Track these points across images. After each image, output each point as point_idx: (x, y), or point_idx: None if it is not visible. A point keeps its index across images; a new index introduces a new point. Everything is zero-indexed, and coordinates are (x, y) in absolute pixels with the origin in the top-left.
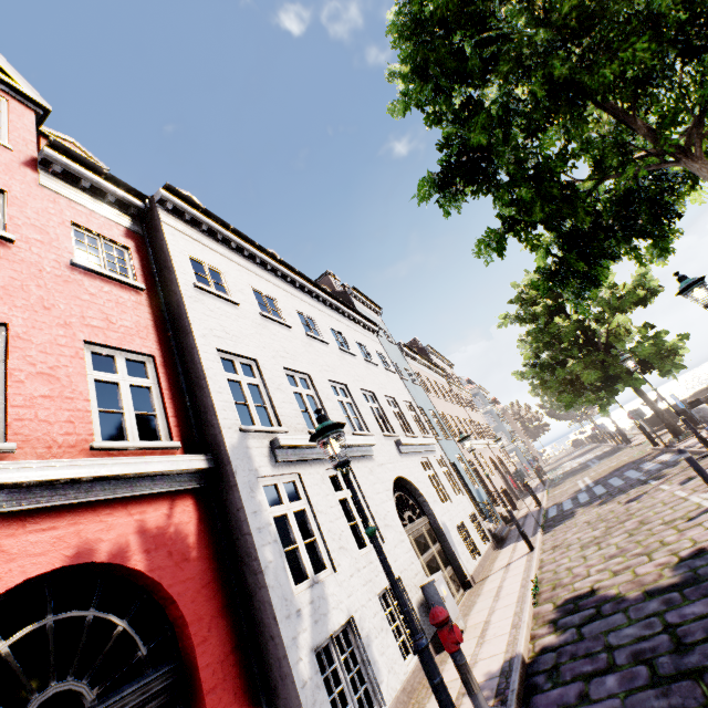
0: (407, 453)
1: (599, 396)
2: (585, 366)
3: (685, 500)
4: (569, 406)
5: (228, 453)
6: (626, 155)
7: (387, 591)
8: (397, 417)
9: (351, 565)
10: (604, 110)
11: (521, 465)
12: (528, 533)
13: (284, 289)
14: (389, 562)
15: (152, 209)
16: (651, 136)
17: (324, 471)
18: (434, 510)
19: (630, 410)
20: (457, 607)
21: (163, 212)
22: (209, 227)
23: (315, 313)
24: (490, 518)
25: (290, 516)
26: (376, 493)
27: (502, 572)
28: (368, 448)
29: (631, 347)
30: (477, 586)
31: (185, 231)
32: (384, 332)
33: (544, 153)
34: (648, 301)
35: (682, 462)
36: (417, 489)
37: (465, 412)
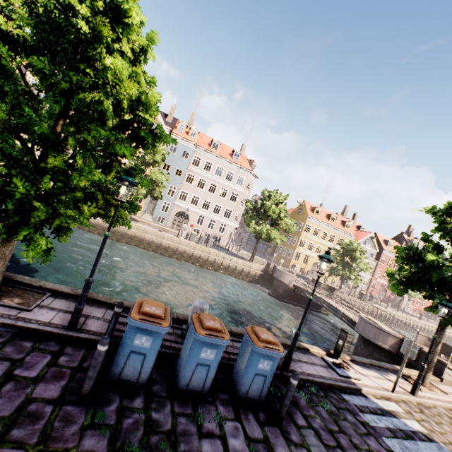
0: None
1: None
2: None
3: None
4: None
5: None
6: None
7: None
8: None
9: None
10: None
11: None
12: None
13: None
14: None
15: None
16: None
17: None
18: None
19: None
20: None
21: None
22: None
23: None
24: None
25: None
26: None
27: None
28: None
29: None
30: None
31: None
32: None
33: None
34: None
35: None
36: None
37: None
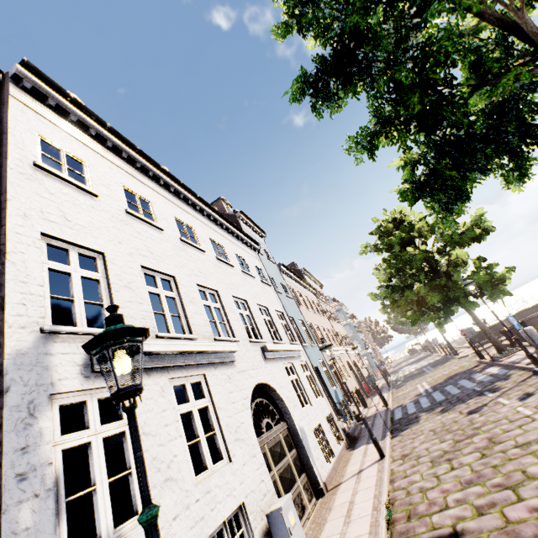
0: (273, 358)
1: (438, 315)
2: (430, 289)
3: (532, 419)
4: (414, 322)
5: (4, 361)
6: (508, 56)
7: (225, 525)
8: (268, 325)
9: (177, 503)
10: (483, 17)
11: (370, 367)
12: (377, 435)
13: (165, 196)
14: (234, 486)
15: (3, 84)
16: (537, 33)
17: (167, 381)
18: (293, 415)
19: (464, 328)
20: (305, 537)
21: (15, 88)
22: (80, 119)
23: (197, 224)
24: (345, 417)
25: (95, 444)
26: (231, 403)
27: (354, 481)
28: (230, 354)
29: (468, 275)
30: (329, 496)
31: (43, 114)
32: (266, 252)
33: (431, 23)
34: (482, 238)
35: (512, 377)
36: (278, 394)
37: (329, 323)
